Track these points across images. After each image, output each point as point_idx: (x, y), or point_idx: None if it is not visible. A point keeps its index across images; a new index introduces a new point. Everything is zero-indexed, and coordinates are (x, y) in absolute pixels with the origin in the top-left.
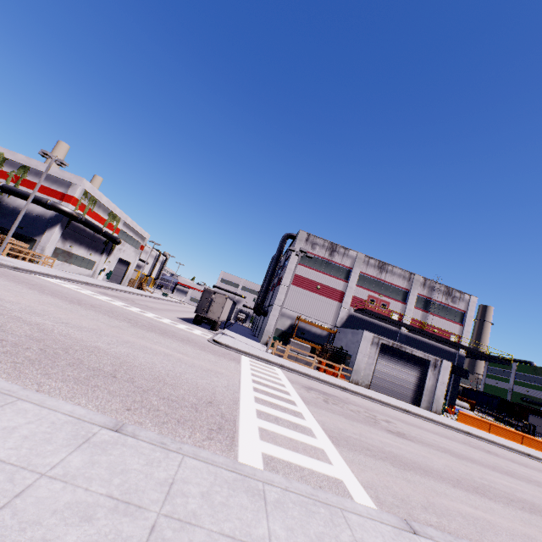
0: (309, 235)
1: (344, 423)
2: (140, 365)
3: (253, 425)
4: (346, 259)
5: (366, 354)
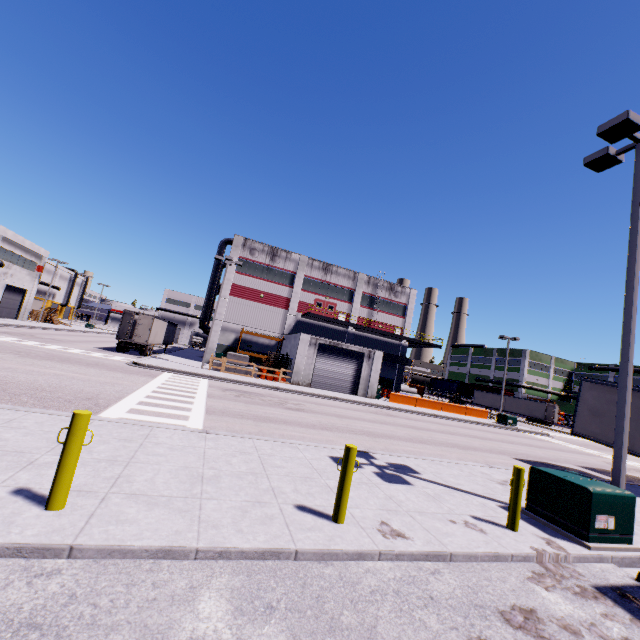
0: (246, 239)
1: (239, 405)
2: (18, 382)
3: (126, 407)
4: (289, 263)
5: (305, 355)
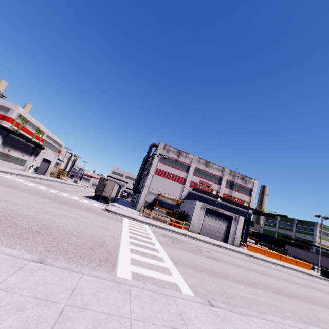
0: (165, 145)
1: (182, 253)
2: (56, 225)
3: (127, 257)
4: (187, 159)
5: (198, 214)
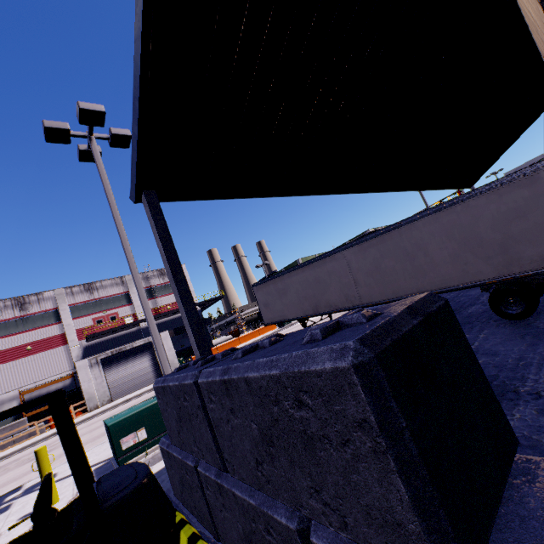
0: None
1: None
2: None
3: None
4: (45, 303)
5: (90, 379)
